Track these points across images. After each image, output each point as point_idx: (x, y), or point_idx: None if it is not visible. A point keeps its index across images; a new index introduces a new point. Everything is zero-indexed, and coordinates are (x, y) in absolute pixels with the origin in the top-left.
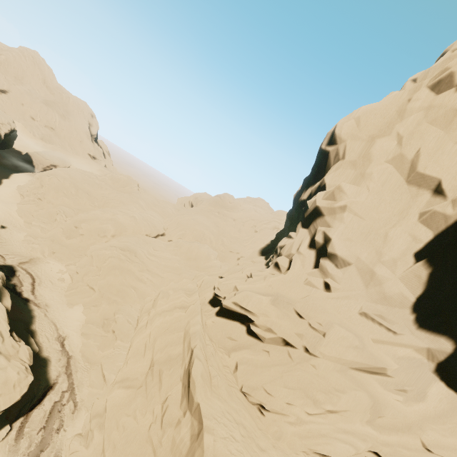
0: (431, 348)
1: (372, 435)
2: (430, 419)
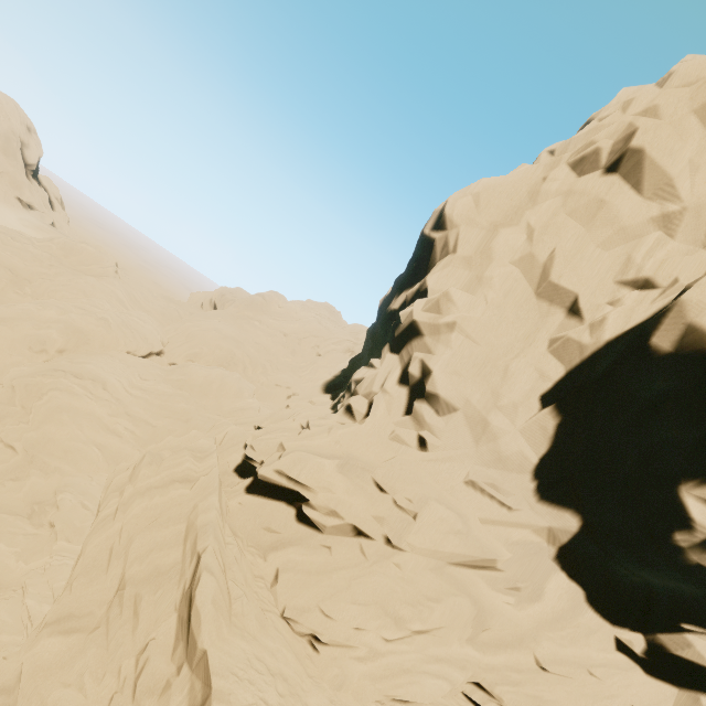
0: (553, 527)
1: (473, 659)
2: (546, 625)
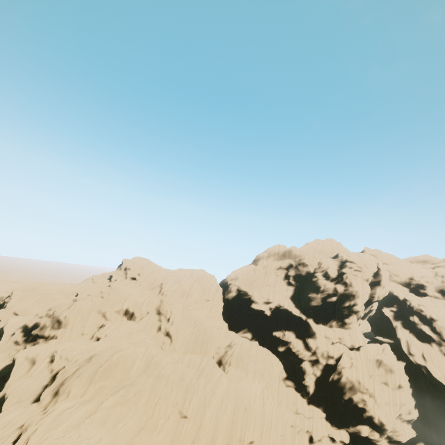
0: None
1: None
2: None
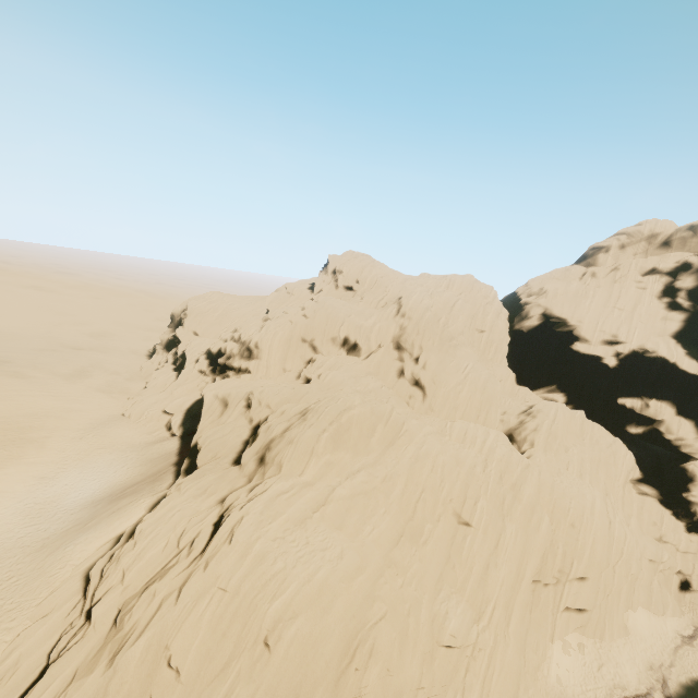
0: None
1: None
2: None
